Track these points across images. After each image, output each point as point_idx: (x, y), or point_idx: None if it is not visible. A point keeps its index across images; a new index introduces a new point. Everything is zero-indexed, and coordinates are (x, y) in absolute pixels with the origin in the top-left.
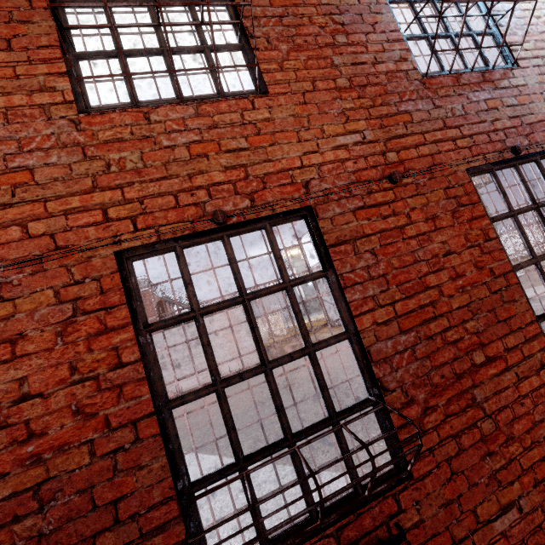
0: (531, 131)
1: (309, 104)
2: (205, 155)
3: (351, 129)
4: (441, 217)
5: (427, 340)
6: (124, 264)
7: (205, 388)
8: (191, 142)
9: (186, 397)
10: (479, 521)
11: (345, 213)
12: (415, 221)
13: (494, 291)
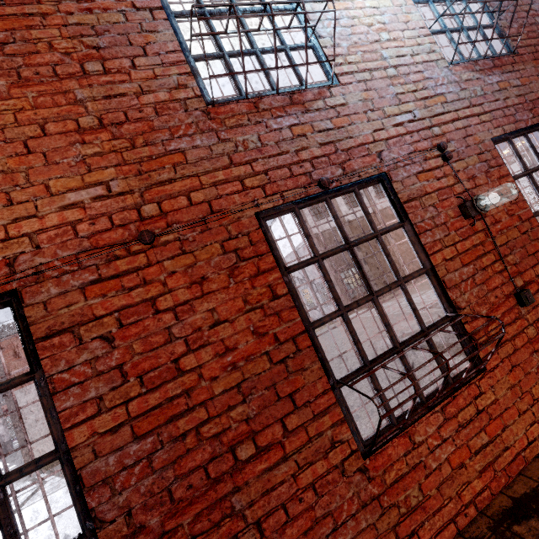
0: (348, 158)
1: (32, 154)
2: None
3: (93, 181)
4: (213, 278)
5: (174, 441)
6: None
7: None
8: None
9: None
10: None
11: (69, 292)
12: (174, 289)
13: (277, 361)
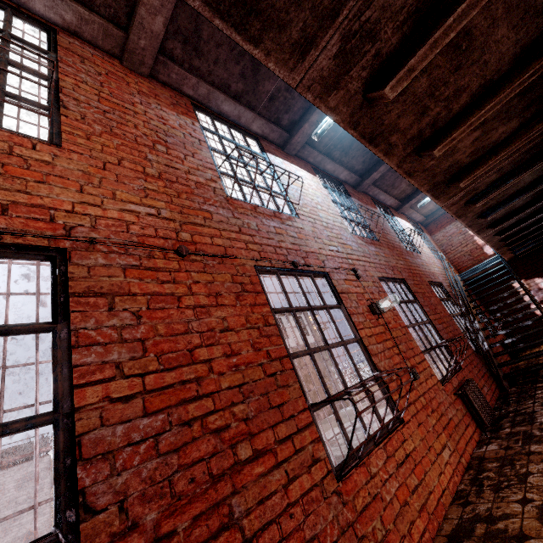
0: (307, 256)
1: (108, 171)
2: None
3: (148, 204)
4: (225, 296)
5: (182, 426)
6: None
7: None
8: None
9: None
10: None
11: (112, 266)
12: (196, 294)
13: (269, 374)
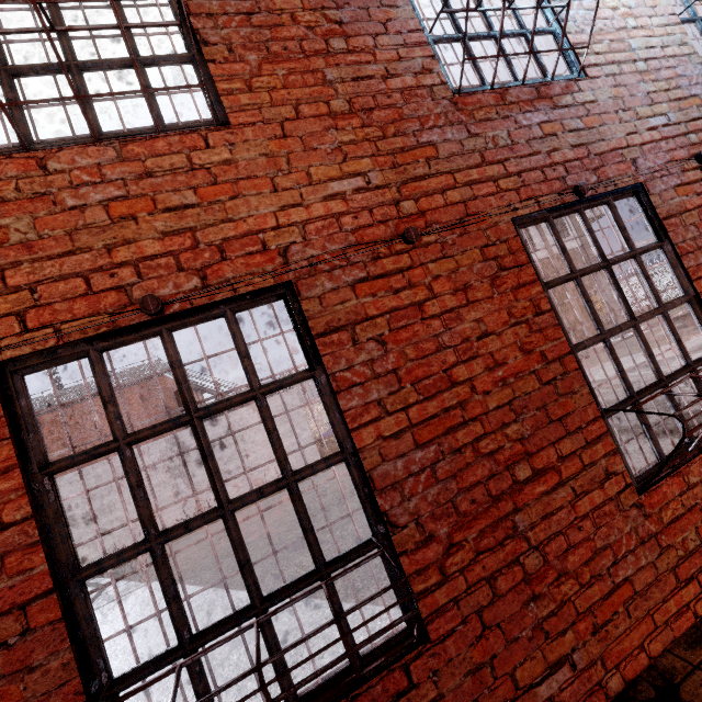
0: (601, 164)
1: (290, 137)
2: (133, 217)
3: (350, 171)
4: (476, 286)
5: (454, 454)
6: (8, 381)
7: (134, 547)
8: (111, 199)
9: (105, 562)
10: (518, 687)
11: (340, 288)
12: (439, 294)
13: (546, 382)
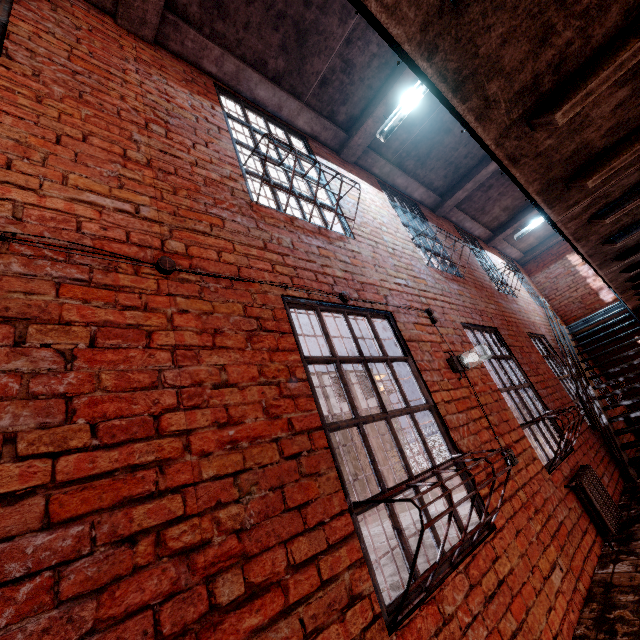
0: (362, 289)
1: (62, 146)
2: None
3: (122, 197)
4: (229, 335)
5: (116, 546)
6: None
7: None
8: None
9: None
10: None
11: (36, 279)
12: (180, 328)
13: (289, 455)
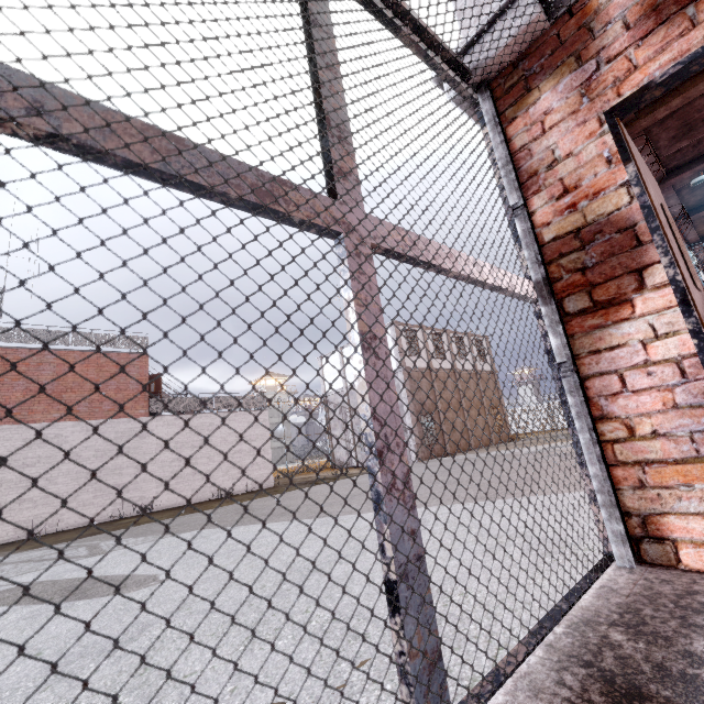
0: None
1: None
2: None
3: None
4: None
5: None
6: None
7: None
8: None
9: None
10: None
11: None
12: None
13: None
